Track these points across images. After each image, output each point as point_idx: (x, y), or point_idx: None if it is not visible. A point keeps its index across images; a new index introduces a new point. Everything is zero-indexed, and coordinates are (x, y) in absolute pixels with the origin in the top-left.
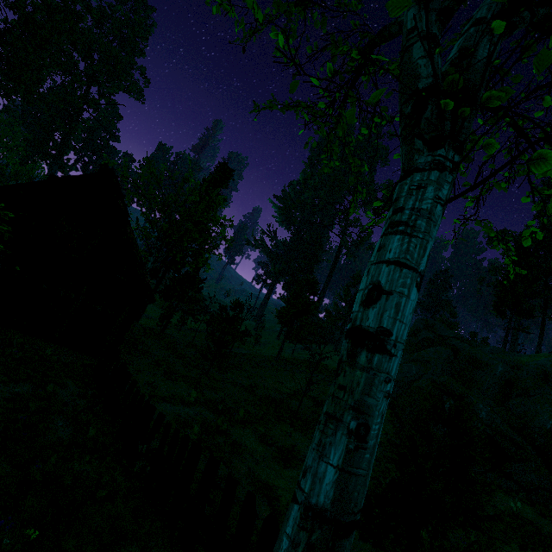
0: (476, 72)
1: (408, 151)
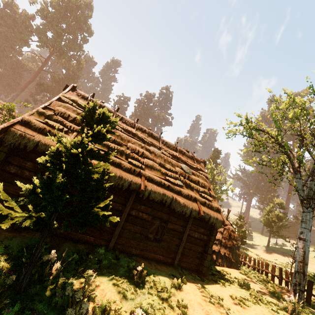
0: (313, 193)
1: (302, 208)
